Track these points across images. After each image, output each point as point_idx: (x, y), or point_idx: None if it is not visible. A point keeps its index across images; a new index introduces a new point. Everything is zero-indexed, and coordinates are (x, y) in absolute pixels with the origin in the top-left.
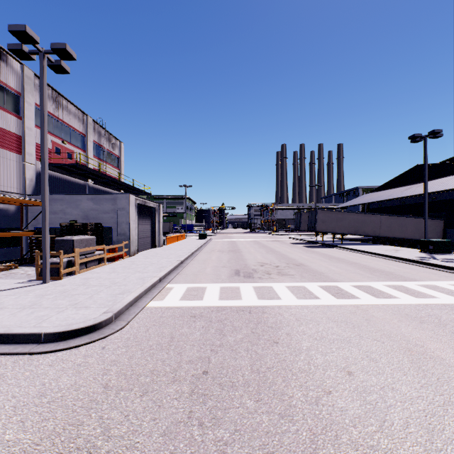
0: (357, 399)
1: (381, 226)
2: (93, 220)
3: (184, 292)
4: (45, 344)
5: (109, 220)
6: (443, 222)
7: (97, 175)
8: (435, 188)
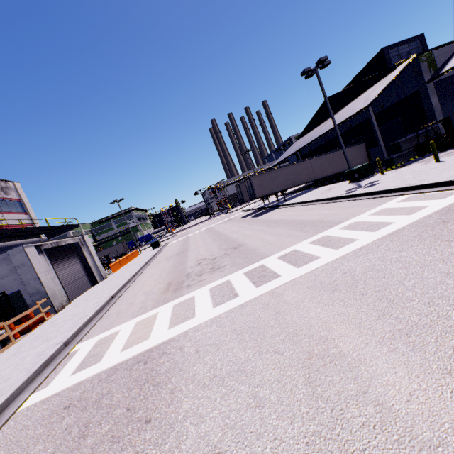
0: None
1: (314, 170)
2: None
3: (86, 354)
4: None
5: (12, 284)
6: (364, 145)
7: None
8: (344, 116)
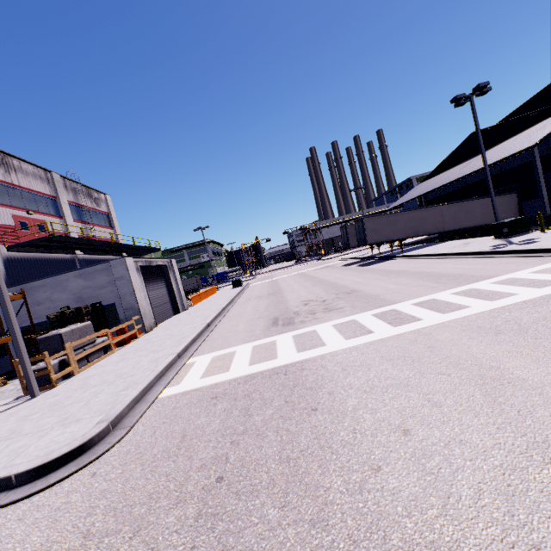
0: (414, 470)
1: (444, 219)
2: (89, 301)
3: (208, 365)
4: (17, 489)
5: (109, 296)
6: (516, 195)
7: (83, 243)
8: (497, 156)
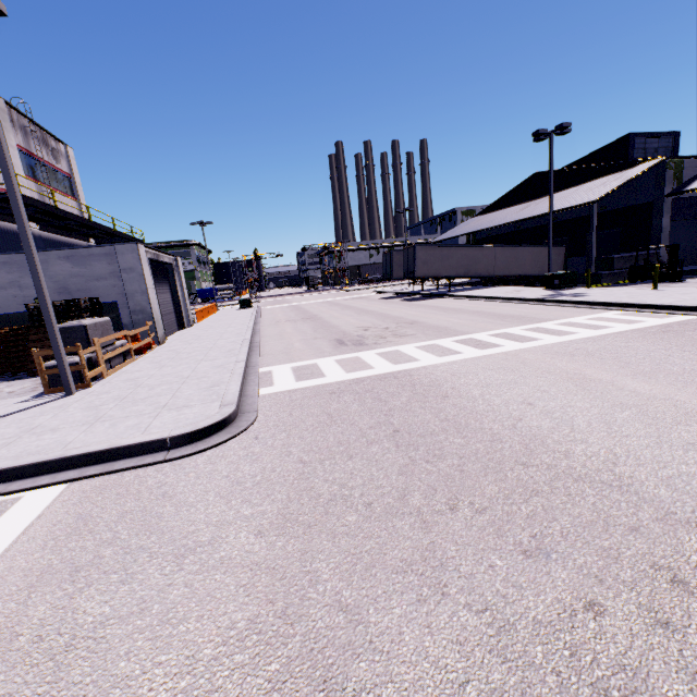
0: (546, 418)
1: (496, 262)
2: (79, 295)
3: (293, 373)
4: (177, 449)
5: (109, 292)
6: (565, 250)
7: (53, 214)
8: (558, 205)
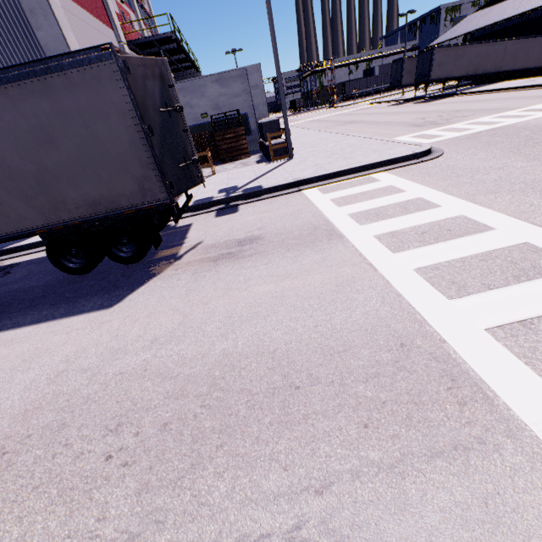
0: None
1: (505, 57)
2: (224, 110)
3: (417, 138)
4: (420, 159)
5: (242, 106)
6: None
7: (180, 49)
8: None
